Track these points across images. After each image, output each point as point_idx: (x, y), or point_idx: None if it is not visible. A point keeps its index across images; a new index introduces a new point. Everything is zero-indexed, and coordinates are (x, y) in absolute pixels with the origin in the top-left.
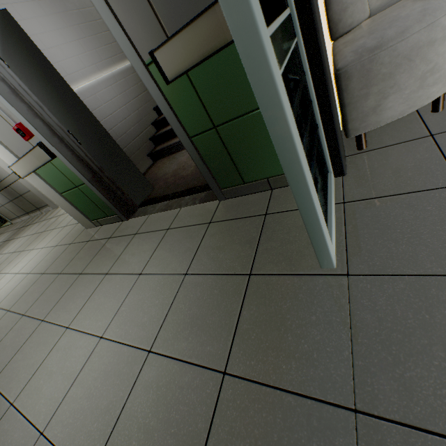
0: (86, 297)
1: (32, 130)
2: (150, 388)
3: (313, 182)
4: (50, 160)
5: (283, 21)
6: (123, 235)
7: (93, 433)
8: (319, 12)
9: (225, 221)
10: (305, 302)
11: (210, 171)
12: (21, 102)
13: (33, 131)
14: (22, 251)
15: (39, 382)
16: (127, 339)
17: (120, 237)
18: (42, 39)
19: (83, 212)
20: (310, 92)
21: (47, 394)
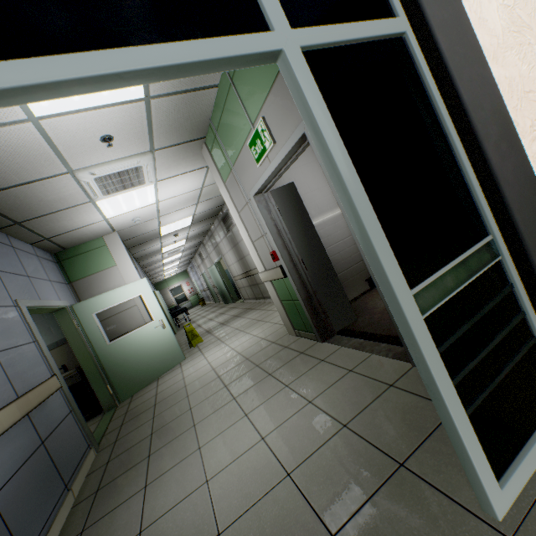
0: (266, 397)
1: (279, 257)
2: (276, 503)
3: (461, 405)
4: (282, 278)
5: (463, 259)
6: (312, 356)
7: (232, 505)
8: None
9: (406, 392)
10: (440, 532)
11: None
12: (280, 238)
13: (279, 257)
14: (241, 331)
15: (217, 444)
16: (278, 453)
17: (309, 356)
18: (310, 185)
19: (291, 320)
20: (521, 303)
21: (218, 456)
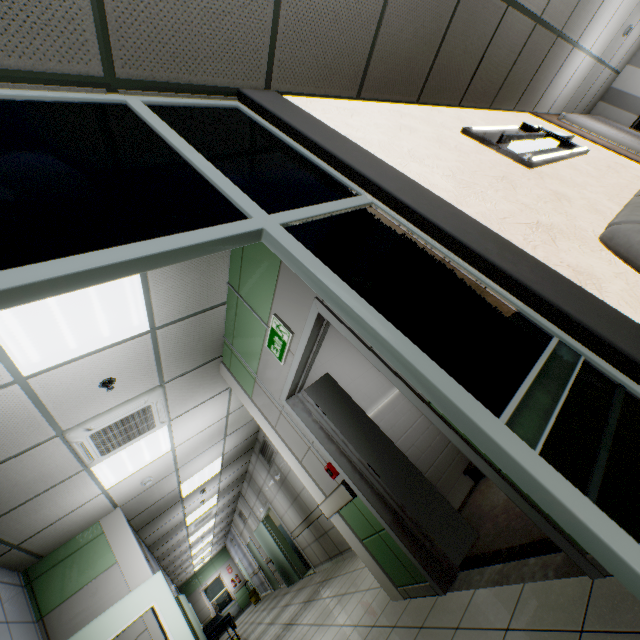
0: None
1: (337, 469)
2: None
3: None
4: (351, 499)
5: (541, 367)
6: (439, 626)
7: None
8: (611, 309)
9: (611, 634)
10: None
11: (547, 519)
12: (331, 443)
13: (338, 469)
14: (320, 625)
15: None
16: None
17: (434, 628)
18: (350, 375)
19: (385, 570)
20: None
21: None
